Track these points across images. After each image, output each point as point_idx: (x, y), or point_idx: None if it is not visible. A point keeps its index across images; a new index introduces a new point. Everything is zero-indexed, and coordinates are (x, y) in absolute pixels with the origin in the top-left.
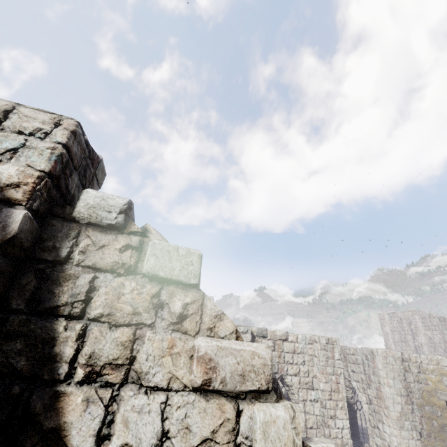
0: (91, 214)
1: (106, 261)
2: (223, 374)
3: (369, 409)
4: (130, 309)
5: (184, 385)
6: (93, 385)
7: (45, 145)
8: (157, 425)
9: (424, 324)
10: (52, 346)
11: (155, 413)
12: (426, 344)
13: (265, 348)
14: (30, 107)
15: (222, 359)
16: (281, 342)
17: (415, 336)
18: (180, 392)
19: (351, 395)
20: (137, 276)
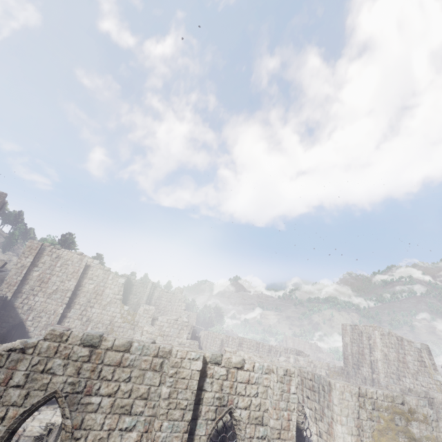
0: None
1: None
2: None
3: (317, 441)
4: None
5: None
6: None
7: None
8: None
9: (382, 340)
10: None
11: None
12: (381, 360)
13: None
14: None
15: None
16: (236, 370)
17: (372, 351)
18: None
19: (302, 420)
20: None
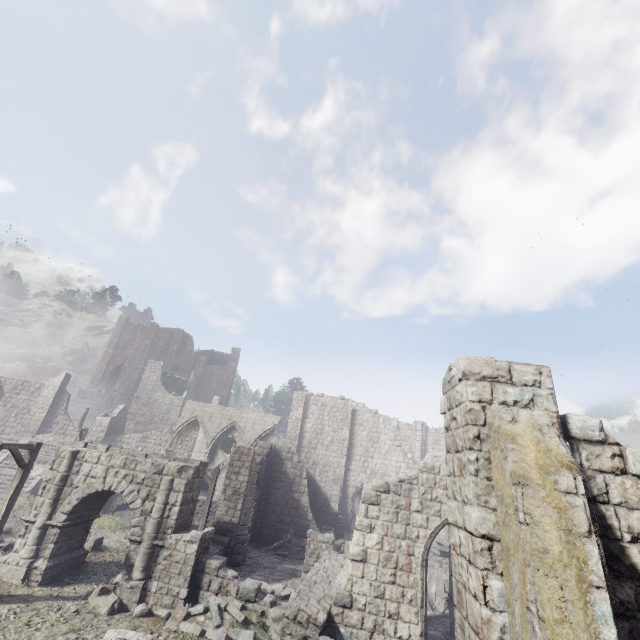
0: (583, 434)
1: (606, 466)
2: None
3: None
4: (637, 498)
5: None
6: (639, 544)
7: (546, 392)
8: None
9: None
10: (605, 519)
11: None
12: None
13: None
14: (518, 363)
15: None
16: None
17: None
18: None
19: None
20: (630, 476)
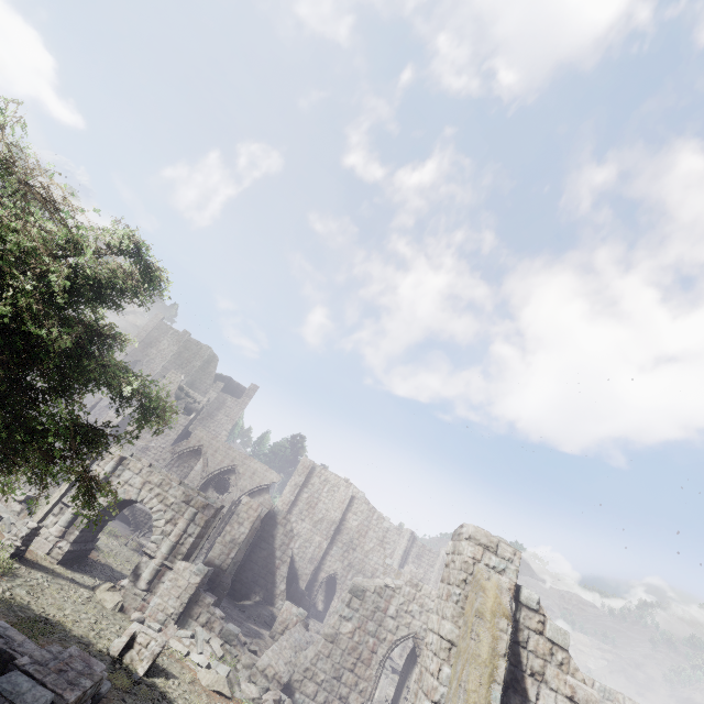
0: (527, 602)
1: (532, 626)
2: (579, 696)
3: None
4: (542, 652)
5: (563, 693)
6: (533, 678)
7: (514, 568)
8: (554, 703)
9: None
10: (520, 657)
11: (553, 698)
12: None
13: (597, 693)
14: (504, 543)
15: (578, 690)
16: None
17: None
18: (561, 695)
19: None
20: (544, 637)
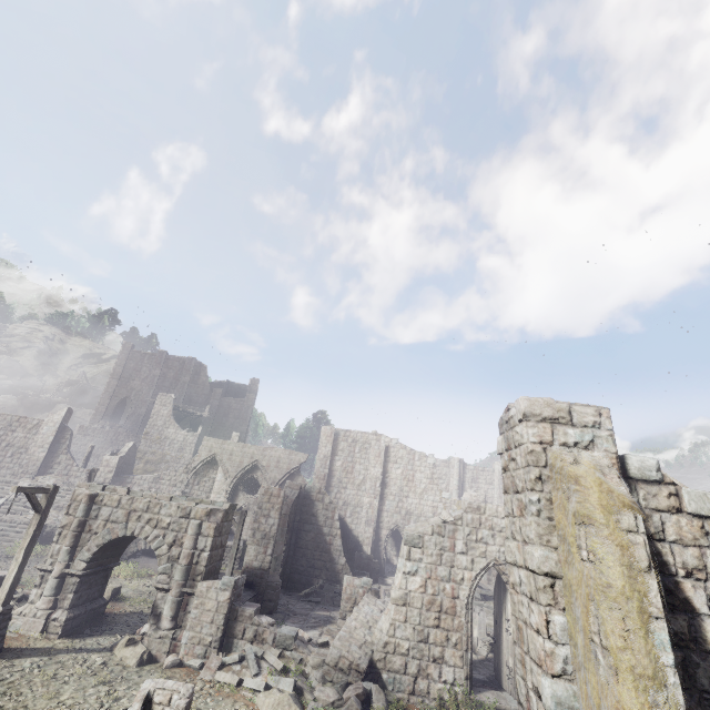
0: (641, 474)
1: (662, 505)
2: None
3: None
4: (691, 536)
5: None
6: (692, 579)
7: (606, 434)
8: None
9: None
10: (661, 556)
11: None
12: None
13: None
14: (578, 404)
15: None
16: None
17: None
18: None
19: None
20: (685, 515)
